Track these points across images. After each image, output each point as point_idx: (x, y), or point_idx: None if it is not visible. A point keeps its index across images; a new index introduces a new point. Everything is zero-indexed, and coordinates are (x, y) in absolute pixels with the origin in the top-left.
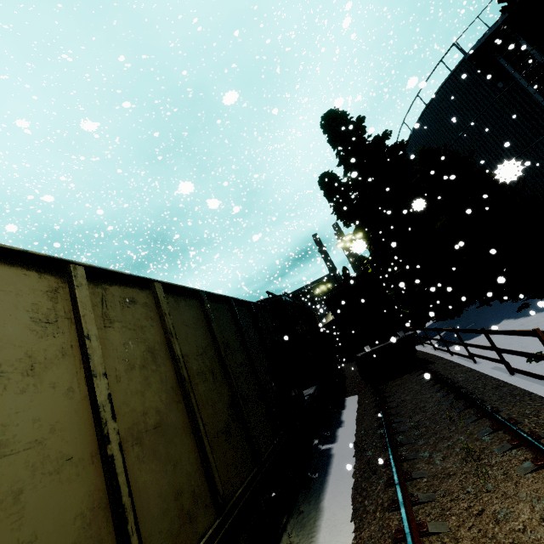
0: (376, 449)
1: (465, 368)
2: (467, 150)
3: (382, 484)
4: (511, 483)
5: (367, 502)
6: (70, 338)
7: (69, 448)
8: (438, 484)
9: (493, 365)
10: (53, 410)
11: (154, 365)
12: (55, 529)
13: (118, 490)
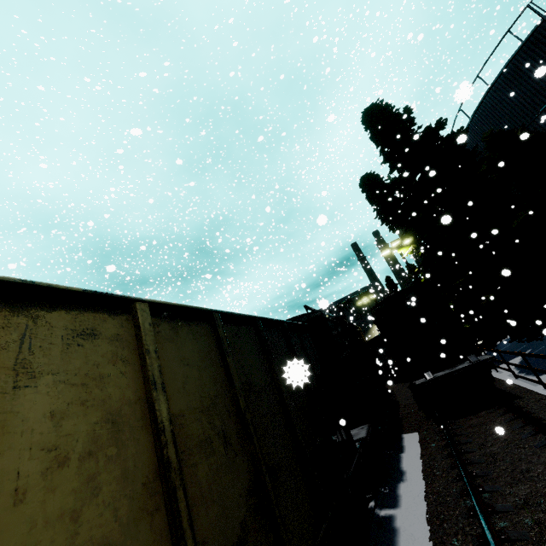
0: (466, 537)
1: None
2: None
3: None
4: None
5: None
6: None
7: None
8: None
9: None
10: None
11: (113, 445)
12: None
13: None
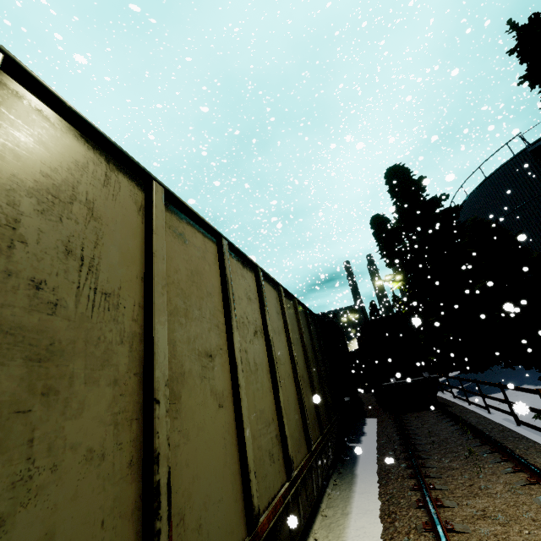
0: (397, 450)
1: (479, 415)
2: (518, 225)
3: (403, 467)
4: (495, 476)
5: (391, 475)
6: (282, 322)
7: (288, 370)
8: (444, 472)
9: (504, 417)
10: (284, 353)
11: (298, 345)
12: (291, 398)
13: (302, 396)
